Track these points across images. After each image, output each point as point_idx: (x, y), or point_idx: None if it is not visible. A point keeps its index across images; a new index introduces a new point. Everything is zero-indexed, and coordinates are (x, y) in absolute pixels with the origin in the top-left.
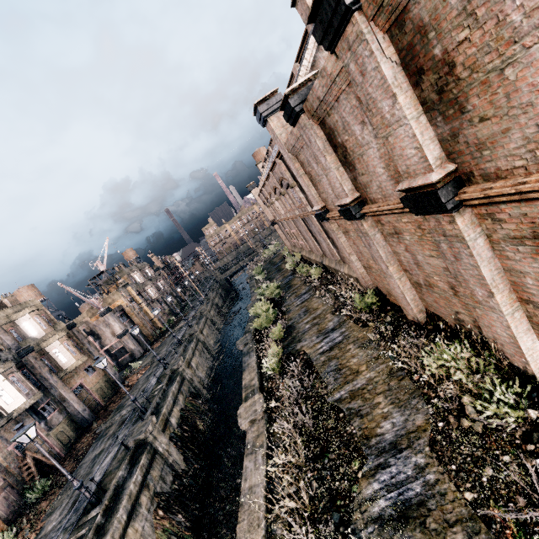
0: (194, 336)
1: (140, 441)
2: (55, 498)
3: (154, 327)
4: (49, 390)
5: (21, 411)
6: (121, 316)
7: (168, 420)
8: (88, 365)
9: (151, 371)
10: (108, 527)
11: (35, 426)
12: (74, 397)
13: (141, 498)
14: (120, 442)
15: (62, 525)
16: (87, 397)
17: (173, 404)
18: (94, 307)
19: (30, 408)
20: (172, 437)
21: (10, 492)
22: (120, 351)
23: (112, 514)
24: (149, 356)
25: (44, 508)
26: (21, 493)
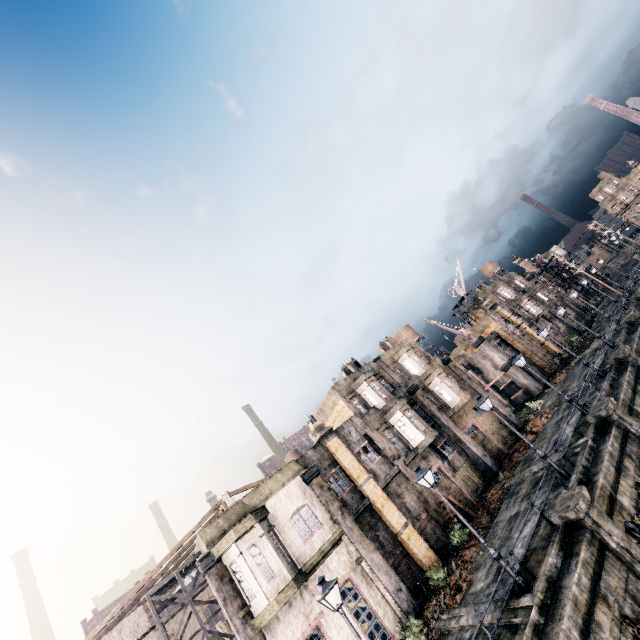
0: (627, 362)
1: (569, 521)
2: (476, 552)
3: (548, 353)
4: (442, 429)
5: (423, 447)
6: (498, 344)
7: (612, 498)
8: (474, 404)
9: (560, 416)
10: (550, 636)
11: (431, 471)
12: (469, 439)
13: (596, 613)
14: (538, 513)
15: (490, 592)
16: (483, 440)
17: (615, 473)
18: (465, 338)
19: (430, 445)
20: (630, 529)
21: (434, 525)
22: (510, 387)
23: (552, 617)
24: (552, 394)
25: (468, 558)
26: (444, 531)
